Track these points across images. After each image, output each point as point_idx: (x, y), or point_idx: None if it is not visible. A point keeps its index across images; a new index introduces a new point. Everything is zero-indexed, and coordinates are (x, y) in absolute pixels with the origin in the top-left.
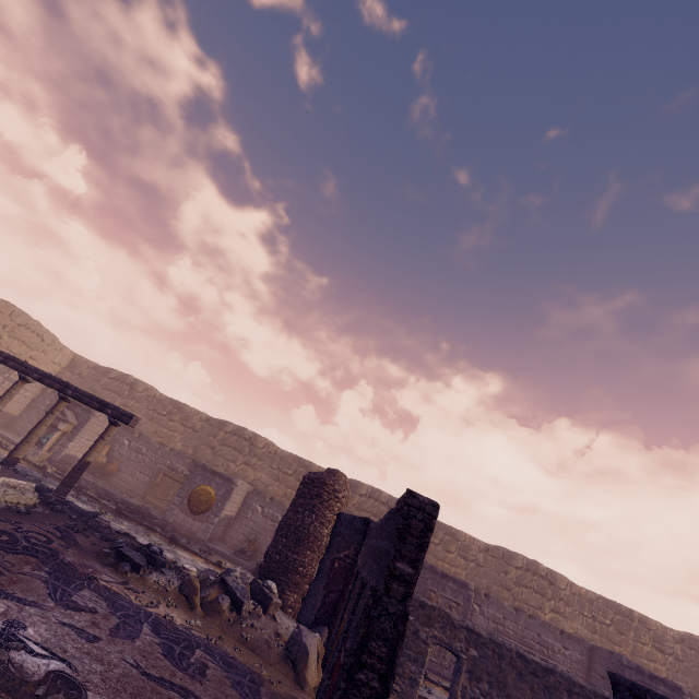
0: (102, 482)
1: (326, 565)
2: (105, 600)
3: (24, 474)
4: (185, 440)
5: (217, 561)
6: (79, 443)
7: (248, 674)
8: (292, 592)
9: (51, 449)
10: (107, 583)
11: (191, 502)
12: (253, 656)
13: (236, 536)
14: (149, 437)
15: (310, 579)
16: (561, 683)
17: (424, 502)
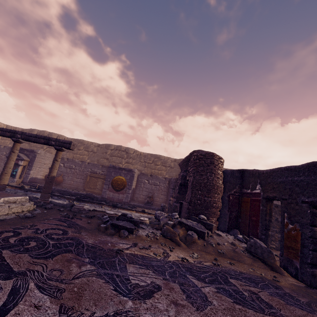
0: (58, 187)
1: (225, 199)
2: (146, 268)
3: (14, 193)
4: (90, 158)
5: (142, 210)
6: (35, 170)
7: (264, 282)
8: (212, 217)
9: (21, 177)
10: (129, 251)
11: (114, 186)
12: (239, 264)
13: (139, 196)
14: (73, 159)
15: (219, 208)
16: None
17: None
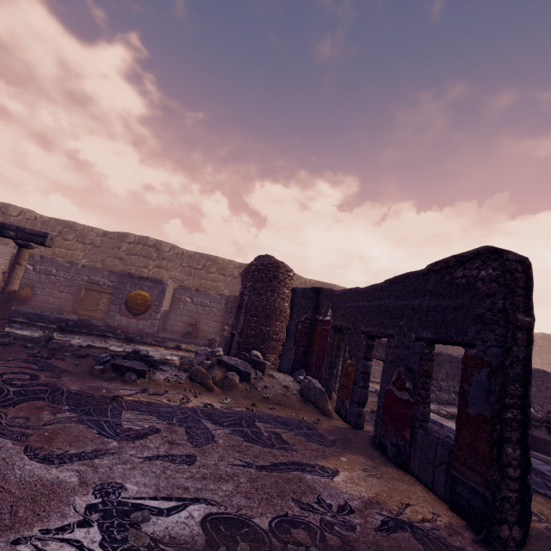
0: (22, 307)
1: (291, 329)
2: (149, 414)
3: None
4: (88, 256)
5: (176, 346)
6: None
7: (300, 424)
8: (271, 354)
9: None
10: (132, 397)
11: (129, 307)
12: (284, 409)
13: (175, 324)
14: (53, 258)
15: (282, 341)
16: (446, 359)
17: (517, 255)
